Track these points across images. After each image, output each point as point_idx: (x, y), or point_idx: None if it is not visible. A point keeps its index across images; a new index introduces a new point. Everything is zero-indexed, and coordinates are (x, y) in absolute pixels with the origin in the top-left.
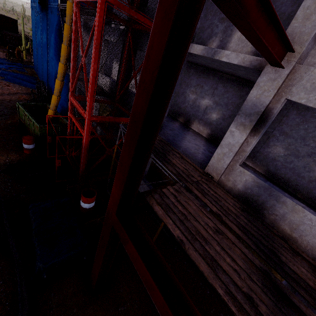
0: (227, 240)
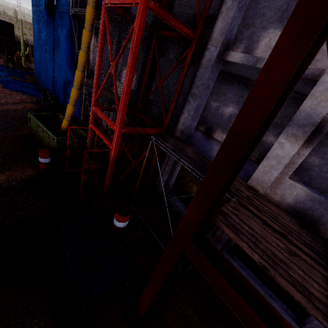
0: (303, 262)
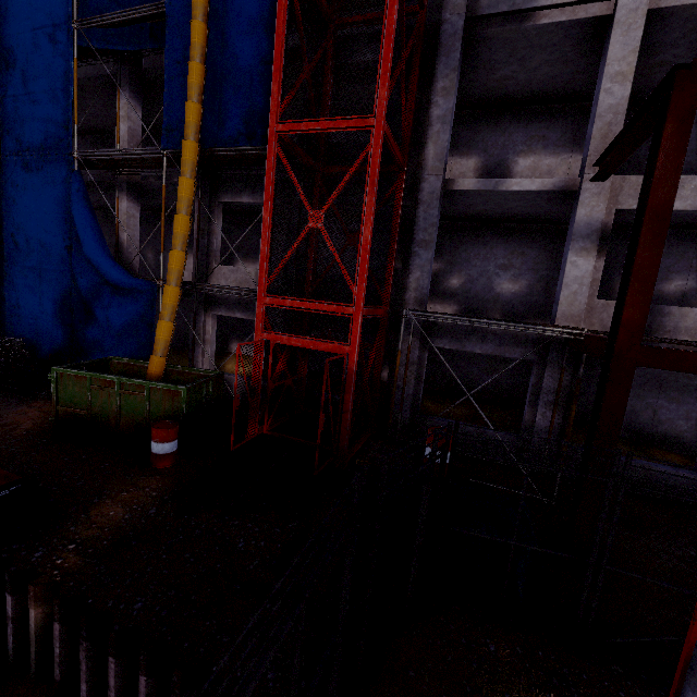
0: None
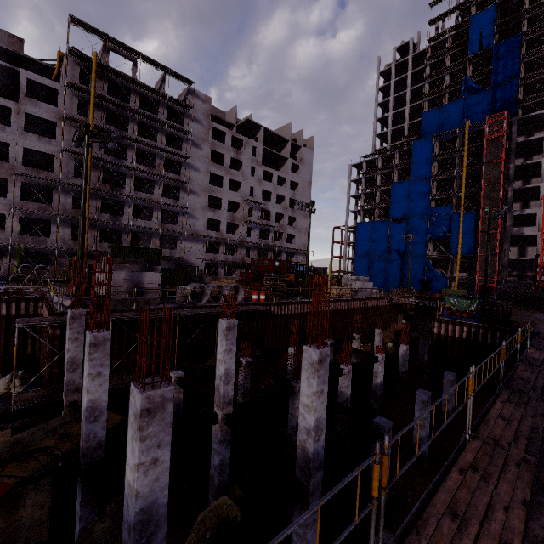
0: None
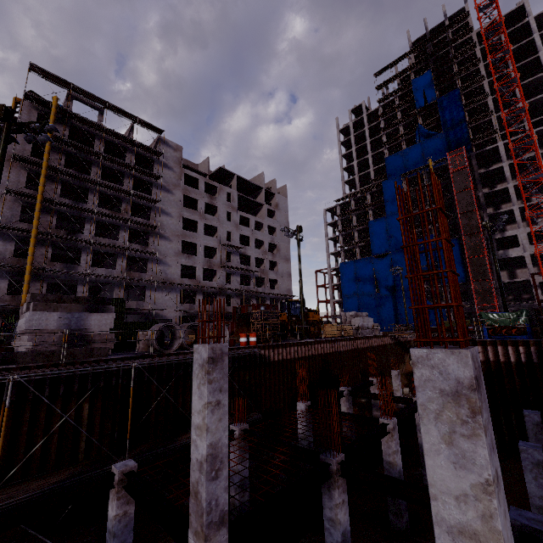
0: None
